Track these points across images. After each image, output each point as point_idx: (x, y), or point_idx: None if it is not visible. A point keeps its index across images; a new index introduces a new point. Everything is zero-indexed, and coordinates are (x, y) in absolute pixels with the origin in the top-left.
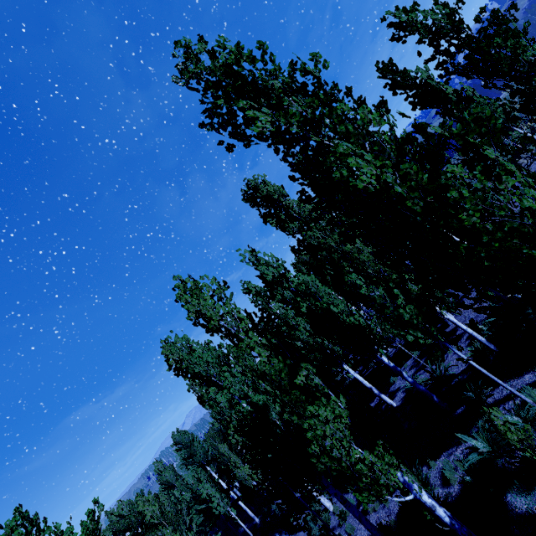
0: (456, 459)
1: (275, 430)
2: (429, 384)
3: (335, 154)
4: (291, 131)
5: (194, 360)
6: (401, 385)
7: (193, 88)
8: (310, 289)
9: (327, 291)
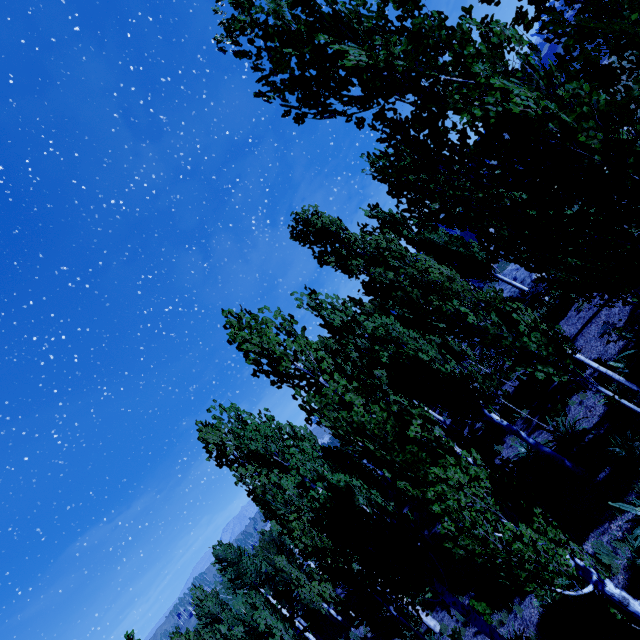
0: (611, 539)
1: (365, 520)
2: (553, 446)
3: (460, 90)
4: (393, 68)
5: (249, 434)
6: (512, 454)
7: (242, 52)
8: (390, 334)
9: (412, 335)
